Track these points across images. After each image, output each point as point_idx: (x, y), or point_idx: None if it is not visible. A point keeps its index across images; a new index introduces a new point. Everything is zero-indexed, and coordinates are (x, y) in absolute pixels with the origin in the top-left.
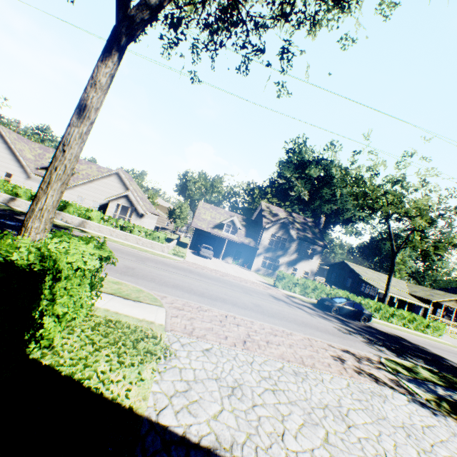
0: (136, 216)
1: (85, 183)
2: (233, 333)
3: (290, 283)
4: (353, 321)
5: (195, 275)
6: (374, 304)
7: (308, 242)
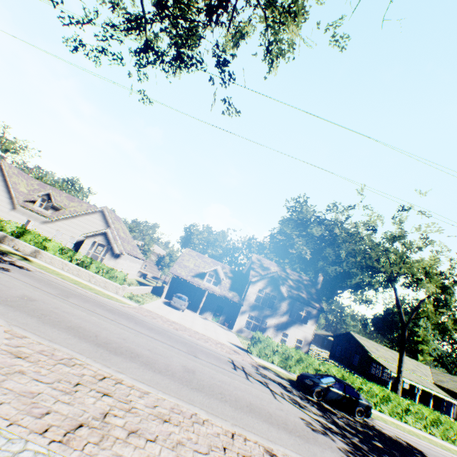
0: (111, 256)
1: (67, 218)
2: (72, 408)
3: (268, 350)
4: (343, 413)
5: (131, 321)
6: (380, 391)
7: (301, 302)
